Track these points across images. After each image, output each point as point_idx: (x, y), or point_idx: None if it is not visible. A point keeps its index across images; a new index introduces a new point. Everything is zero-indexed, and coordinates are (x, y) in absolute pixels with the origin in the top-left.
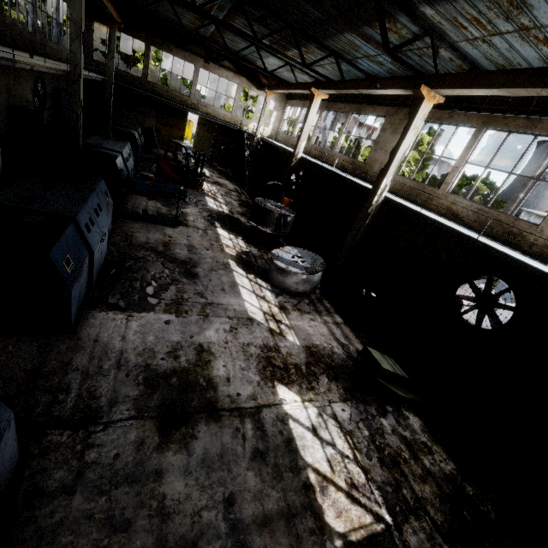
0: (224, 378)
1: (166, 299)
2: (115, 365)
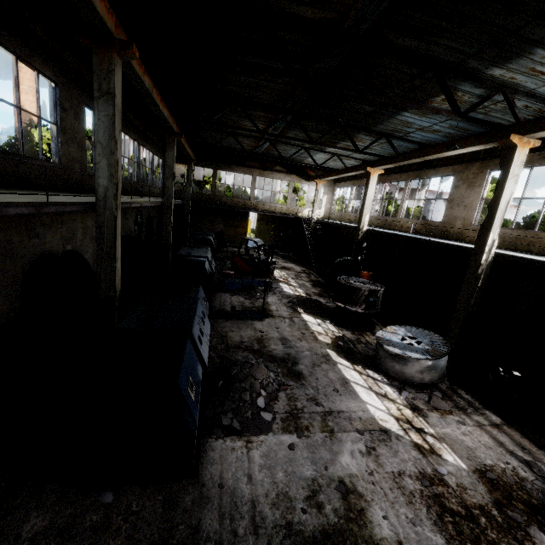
0: (394, 542)
1: (280, 411)
2: (250, 526)
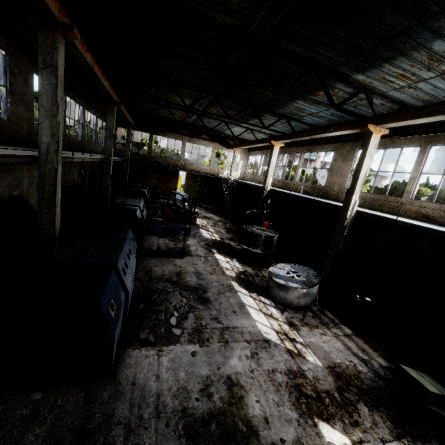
0: (262, 418)
1: (188, 328)
2: (154, 412)
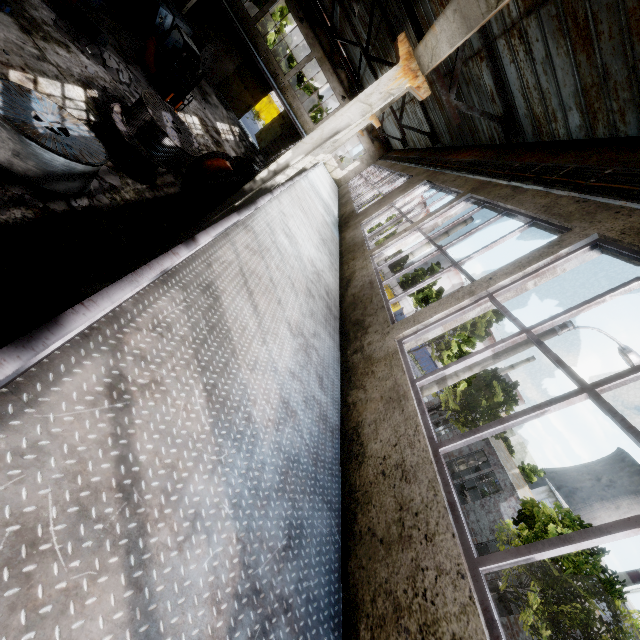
0: None
1: None
2: None
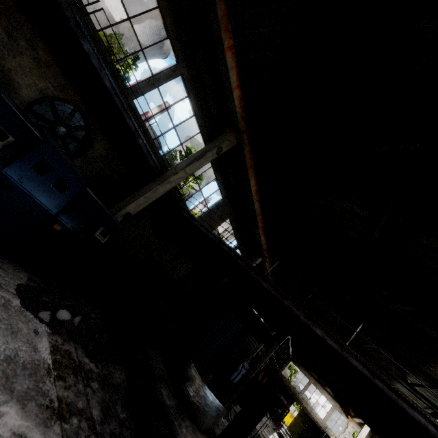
0: None
1: None
2: None
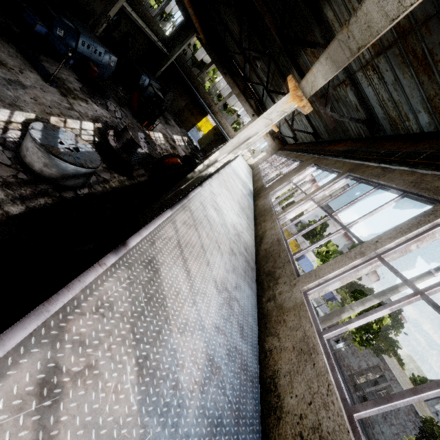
0: None
1: None
2: None
